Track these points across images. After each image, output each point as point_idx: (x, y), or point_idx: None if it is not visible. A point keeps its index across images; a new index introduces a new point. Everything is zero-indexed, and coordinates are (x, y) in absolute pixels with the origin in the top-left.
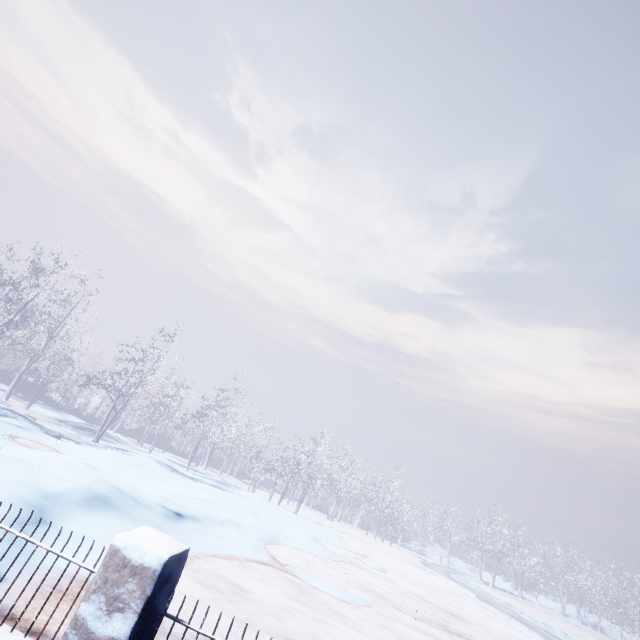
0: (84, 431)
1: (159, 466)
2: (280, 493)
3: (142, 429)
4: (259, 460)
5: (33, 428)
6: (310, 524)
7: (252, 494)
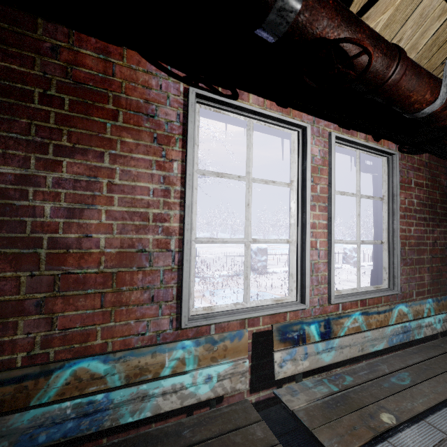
0: None
1: None
2: None
3: None
4: None
5: None
6: None
7: None
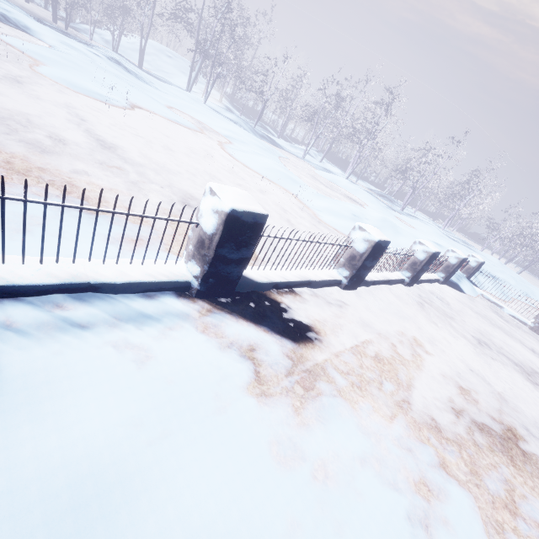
0: (384, 198)
1: (440, 232)
2: (491, 249)
3: (400, 192)
4: (497, 232)
5: (386, 206)
6: (535, 286)
7: (489, 256)
